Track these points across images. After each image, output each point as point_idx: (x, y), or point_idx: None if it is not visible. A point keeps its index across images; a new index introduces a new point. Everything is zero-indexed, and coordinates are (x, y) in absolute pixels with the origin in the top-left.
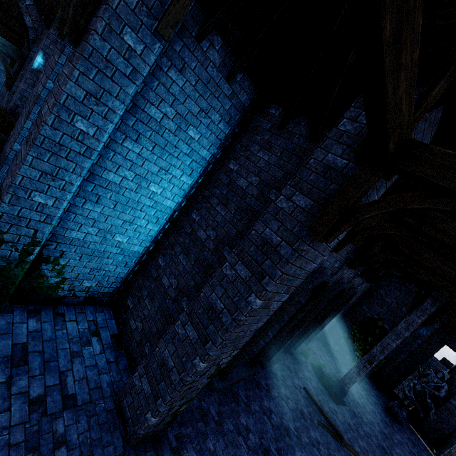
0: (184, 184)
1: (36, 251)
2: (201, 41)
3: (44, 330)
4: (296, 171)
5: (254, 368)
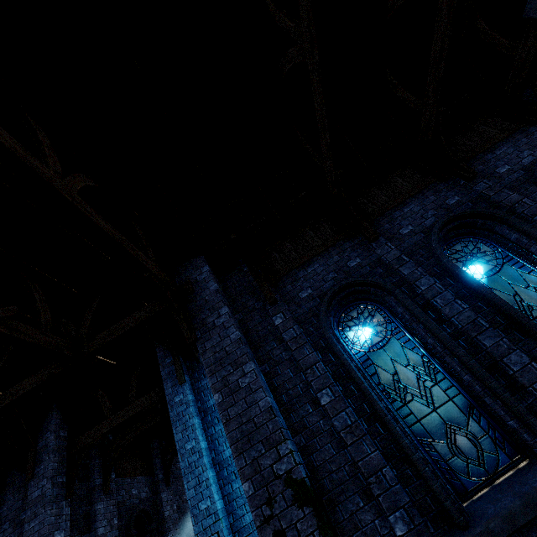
0: None
1: None
2: (199, 361)
3: None
4: None
5: None
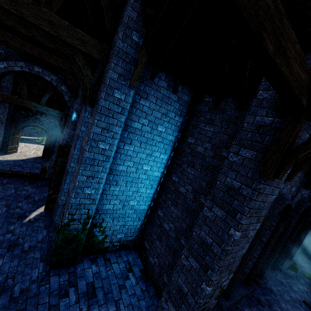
0: (163, 160)
1: (90, 221)
2: (154, 79)
3: (101, 272)
4: (235, 132)
5: (250, 286)
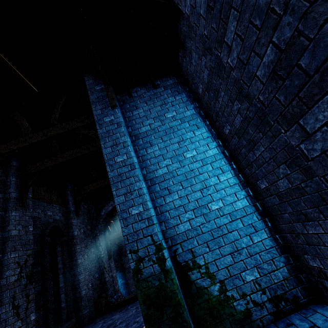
0: (203, 135)
1: (166, 255)
2: (132, 95)
3: None
4: None
5: None
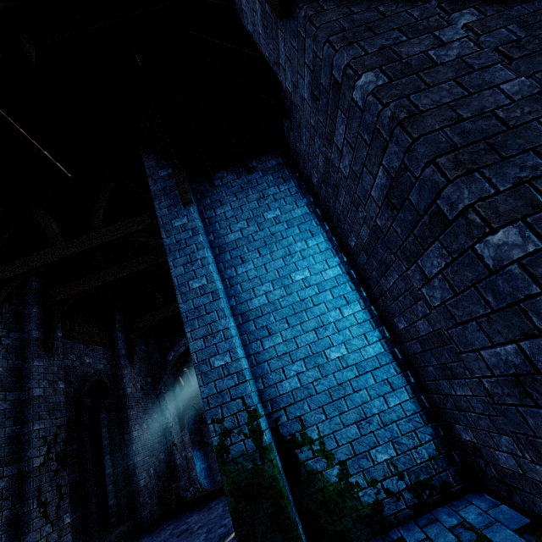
0: (320, 246)
1: (263, 426)
2: (214, 184)
3: None
4: None
5: None
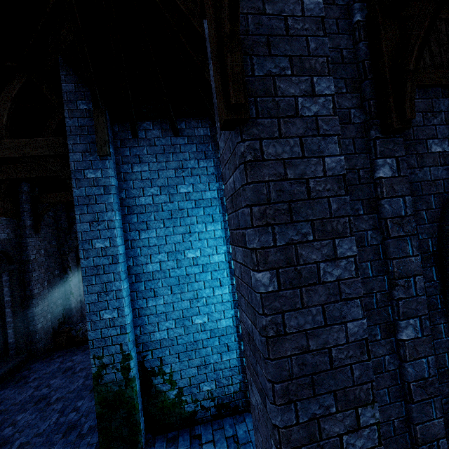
0: (216, 232)
1: (132, 365)
2: (137, 135)
3: None
4: None
5: None
